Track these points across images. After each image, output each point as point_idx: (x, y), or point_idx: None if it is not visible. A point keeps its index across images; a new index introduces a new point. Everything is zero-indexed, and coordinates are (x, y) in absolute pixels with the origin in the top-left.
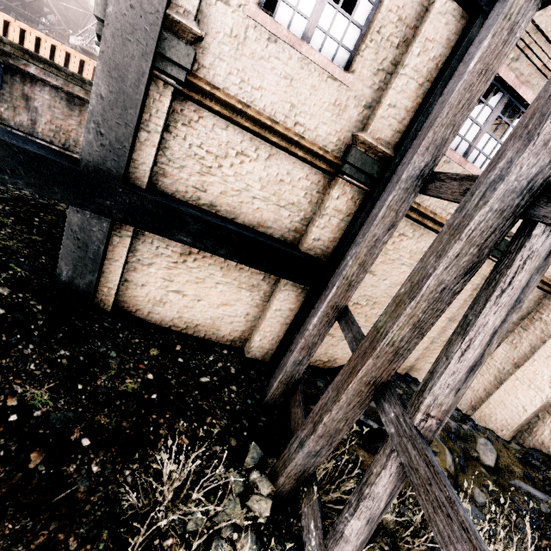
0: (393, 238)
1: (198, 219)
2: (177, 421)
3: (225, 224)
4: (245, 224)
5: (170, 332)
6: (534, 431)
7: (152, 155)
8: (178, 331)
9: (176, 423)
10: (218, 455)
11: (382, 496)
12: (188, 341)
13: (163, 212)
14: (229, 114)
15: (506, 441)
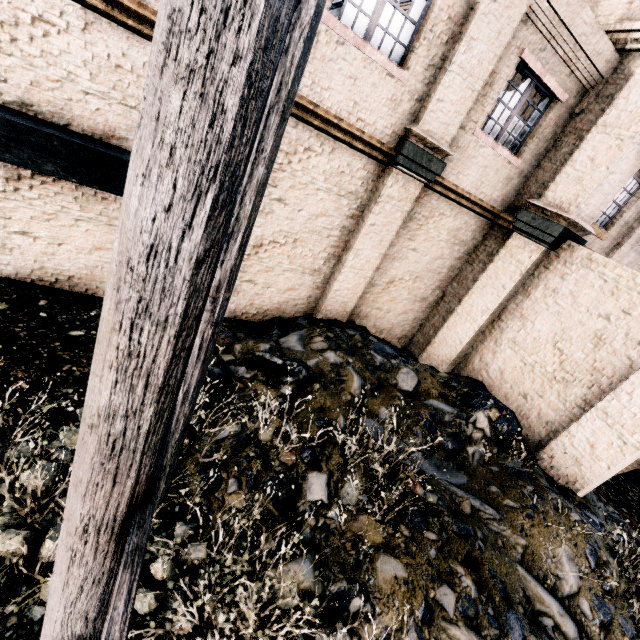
0: (299, 154)
1: None
2: (16, 369)
3: (39, 127)
4: (87, 133)
5: (33, 287)
6: (468, 361)
7: None
8: (46, 287)
9: (13, 370)
10: (68, 396)
11: None
12: (60, 296)
13: None
14: None
15: (436, 371)
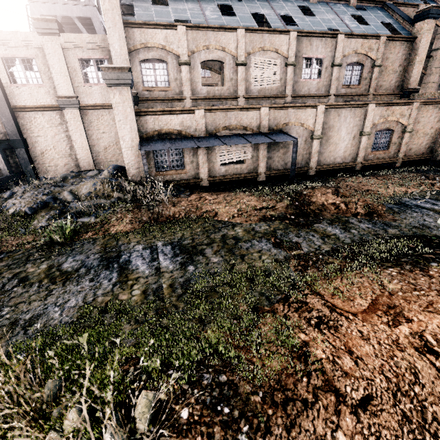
0: (33, 120)
1: None
2: None
3: None
4: None
5: None
6: None
7: None
8: None
9: None
10: None
11: None
12: None
13: None
14: None
15: None
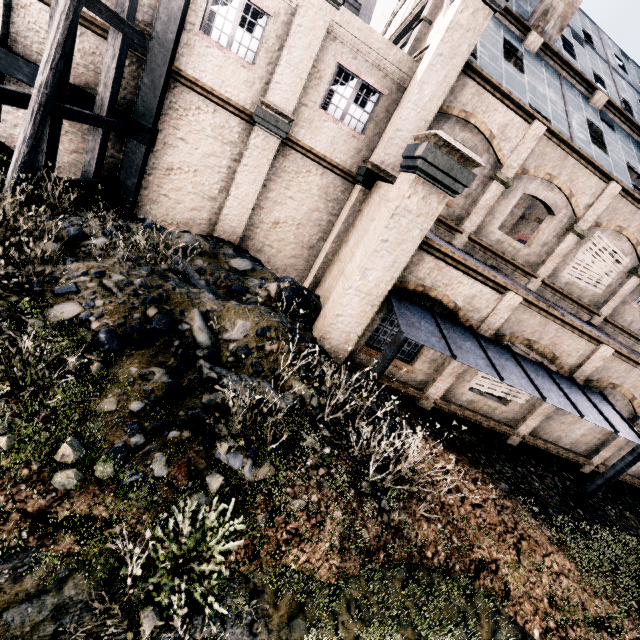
0: (192, 110)
1: (28, 65)
2: None
3: None
4: (77, 85)
5: None
6: (320, 285)
7: (1, 23)
8: None
9: None
10: None
11: (22, 133)
12: None
13: (6, 57)
14: (46, 1)
15: None
